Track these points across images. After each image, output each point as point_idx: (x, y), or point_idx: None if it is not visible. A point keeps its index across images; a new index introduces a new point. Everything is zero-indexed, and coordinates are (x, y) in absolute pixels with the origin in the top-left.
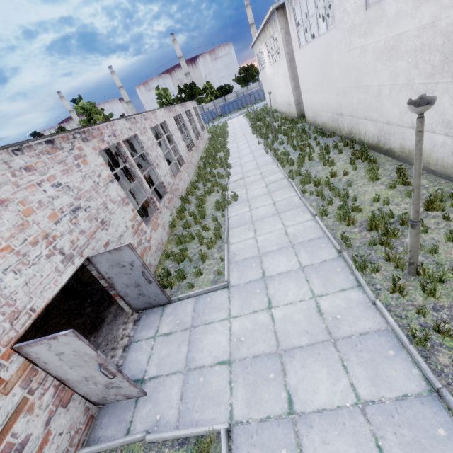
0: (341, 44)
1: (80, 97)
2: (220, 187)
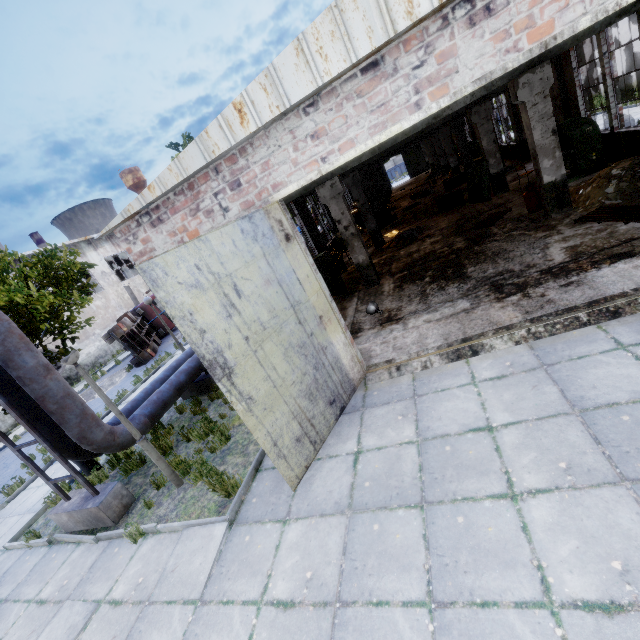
0: None
1: None
2: None
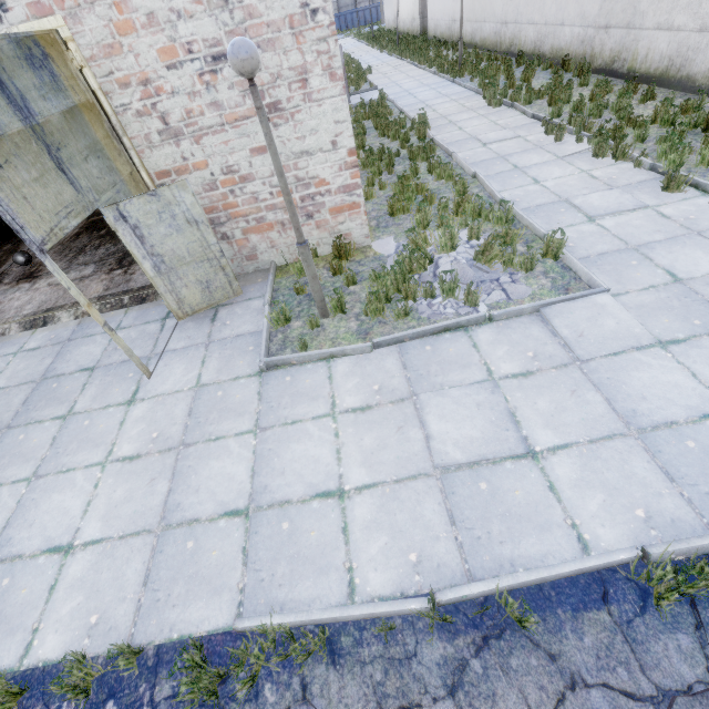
0: None
1: None
2: (353, 71)
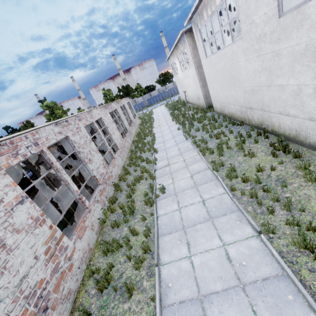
0: (249, 51)
1: (45, 98)
2: (148, 175)
